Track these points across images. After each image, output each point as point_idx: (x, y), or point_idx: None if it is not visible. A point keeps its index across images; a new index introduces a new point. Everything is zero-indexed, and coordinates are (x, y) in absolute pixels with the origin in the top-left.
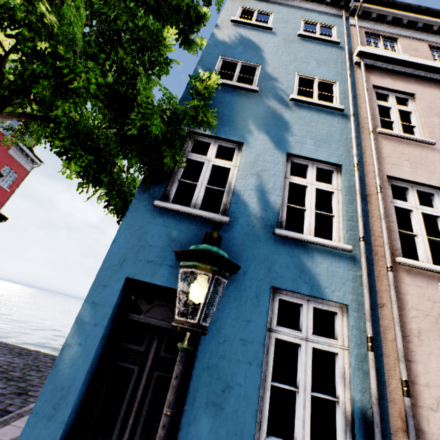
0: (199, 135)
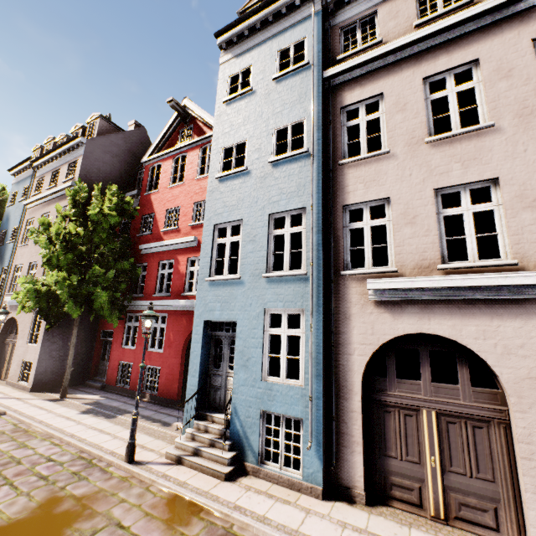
0: None
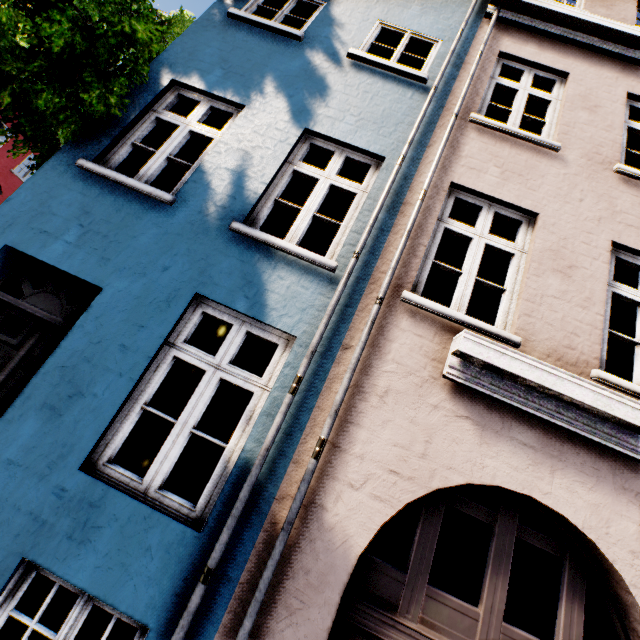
0: (188, 88)
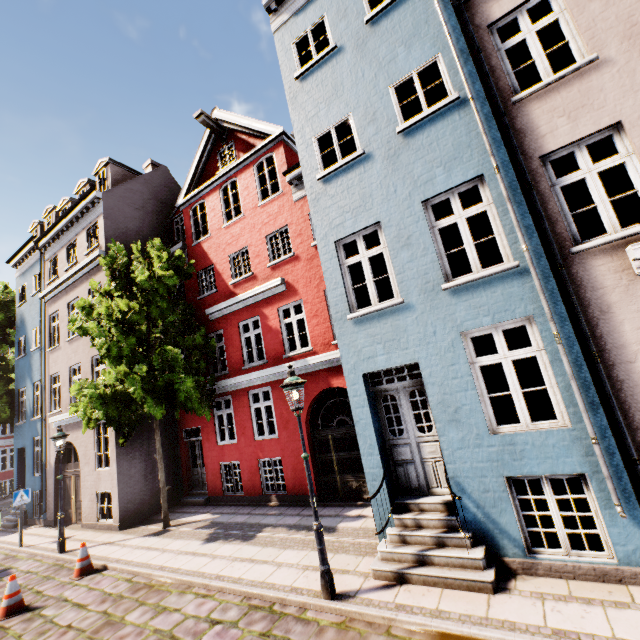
0: (21, 389)
